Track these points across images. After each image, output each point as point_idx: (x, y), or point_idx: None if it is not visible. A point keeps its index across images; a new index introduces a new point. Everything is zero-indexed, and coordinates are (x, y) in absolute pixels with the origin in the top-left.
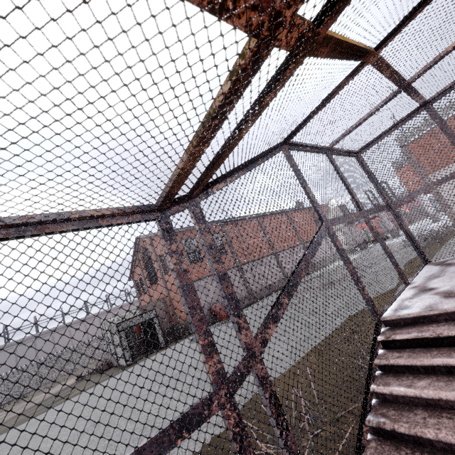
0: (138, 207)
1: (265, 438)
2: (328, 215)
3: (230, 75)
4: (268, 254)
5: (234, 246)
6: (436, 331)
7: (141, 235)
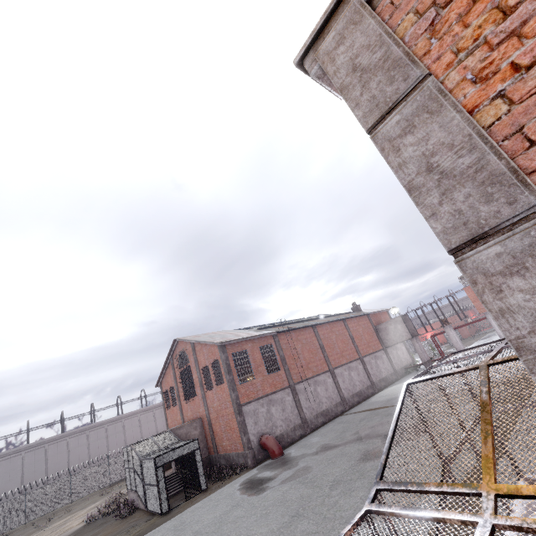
0: (361, 516)
1: None
2: (389, 324)
3: (461, 521)
4: (323, 370)
5: (288, 361)
6: None
7: (183, 339)
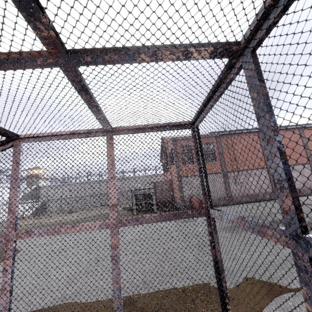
0: None
1: None
2: None
3: None
4: (260, 167)
5: (225, 155)
6: None
7: None
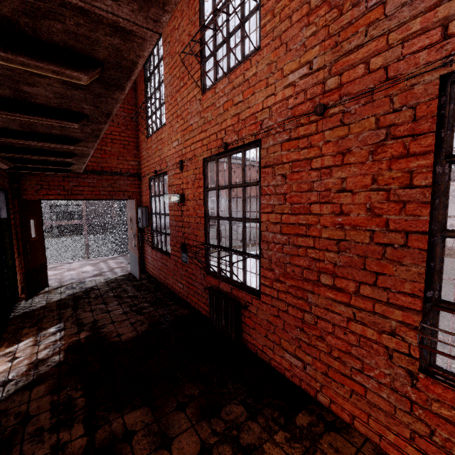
0: None
1: None
2: None
3: None
4: None
5: None
6: None
7: None
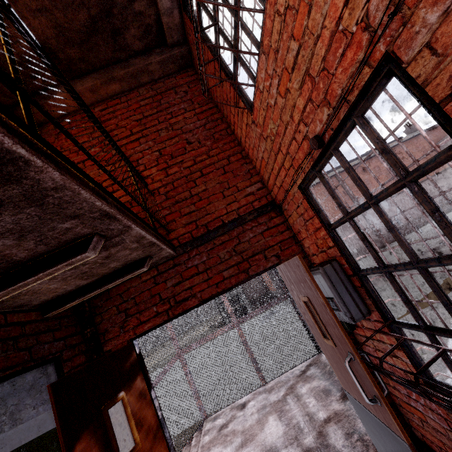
0: None
1: (177, 450)
2: None
3: None
4: None
5: None
6: (192, 451)
7: None
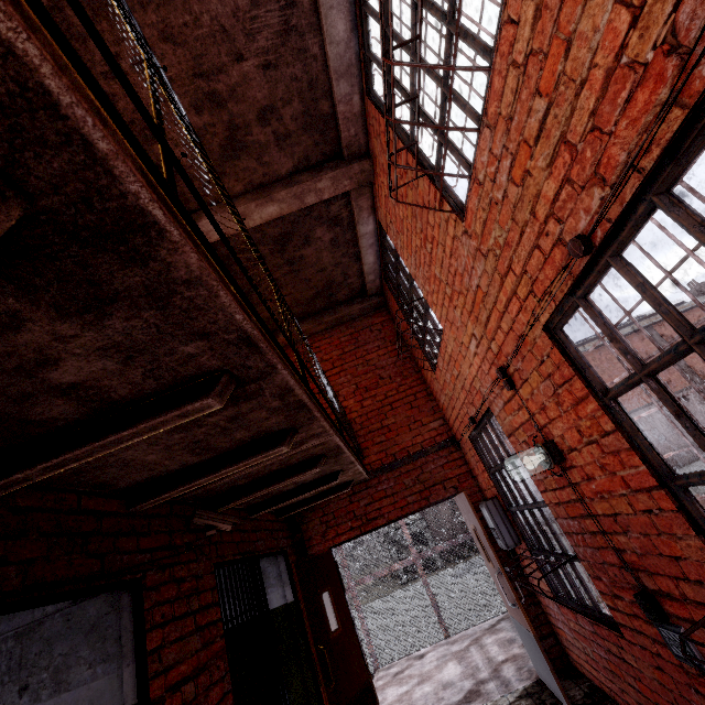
0: None
1: None
2: None
3: None
4: None
5: None
6: None
7: None
